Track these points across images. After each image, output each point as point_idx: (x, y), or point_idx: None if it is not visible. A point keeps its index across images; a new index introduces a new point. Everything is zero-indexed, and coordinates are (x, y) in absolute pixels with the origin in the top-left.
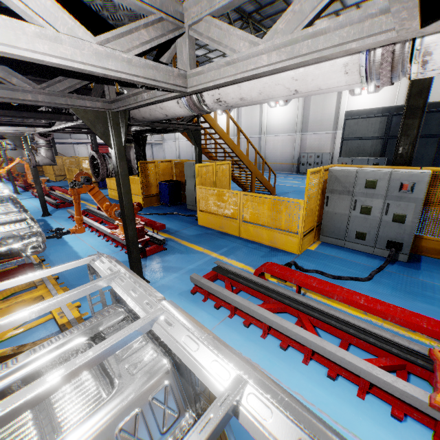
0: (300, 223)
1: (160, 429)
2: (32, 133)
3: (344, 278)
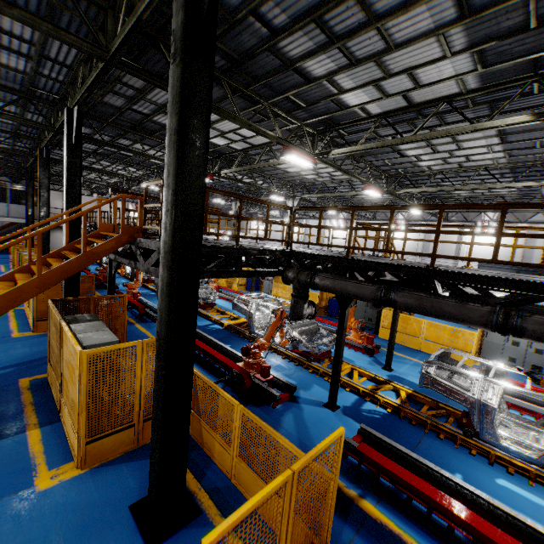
0: (473, 346)
1: None
2: None
3: None
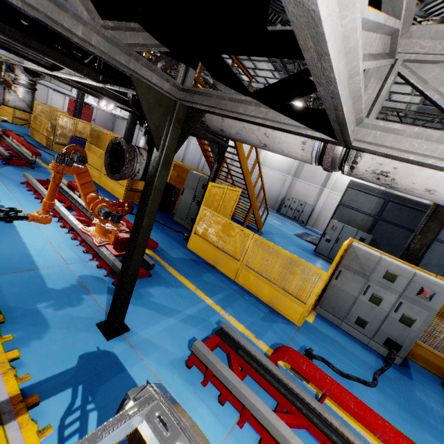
0: (313, 294)
1: None
2: (15, 63)
3: (352, 378)
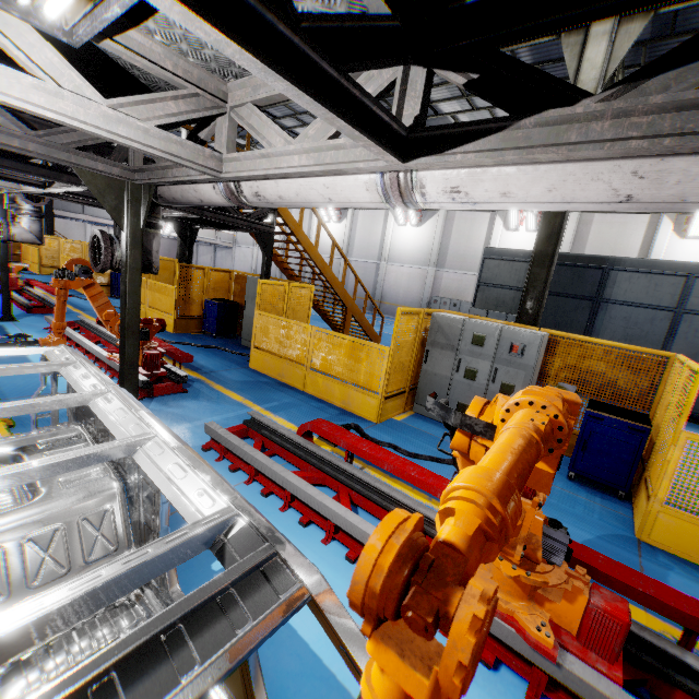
0: (382, 378)
1: (85, 557)
2: (15, 192)
3: (422, 457)
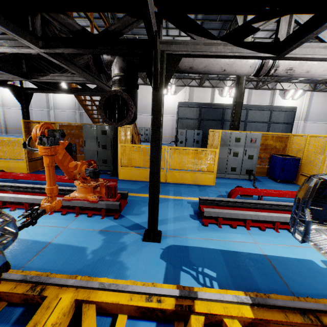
0: (215, 164)
1: None
2: None
3: None
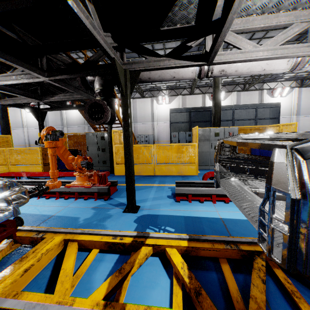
0: (196, 156)
1: None
2: None
3: None
